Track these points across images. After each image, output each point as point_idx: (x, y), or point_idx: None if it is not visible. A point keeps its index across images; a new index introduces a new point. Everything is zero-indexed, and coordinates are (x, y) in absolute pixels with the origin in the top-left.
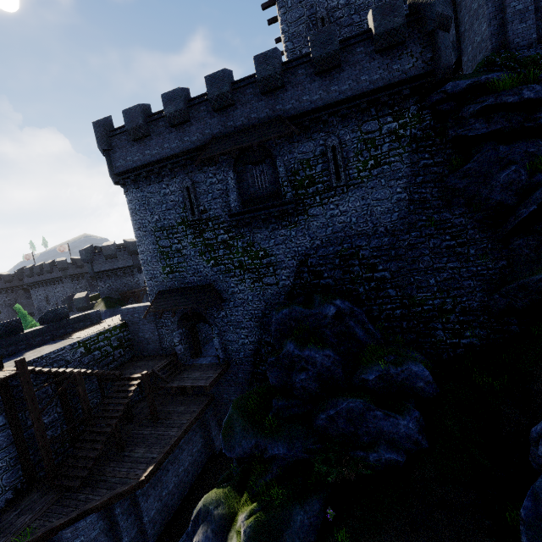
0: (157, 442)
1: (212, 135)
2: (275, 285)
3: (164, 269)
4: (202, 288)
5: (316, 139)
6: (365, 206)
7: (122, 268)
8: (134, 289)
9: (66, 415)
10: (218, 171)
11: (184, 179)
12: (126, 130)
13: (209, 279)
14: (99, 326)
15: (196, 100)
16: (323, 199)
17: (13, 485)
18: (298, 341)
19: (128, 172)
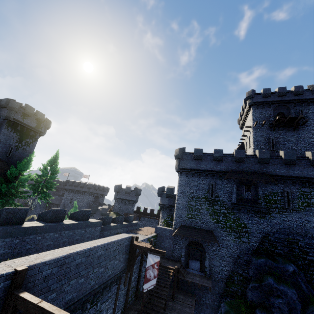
0: (182, 312)
1: (231, 169)
2: (247, 243)
3: (188, 215)
4: (206, 231)
5: (279, 186)
6: (301, 221)
7: (129, 200)
8: (130, 213)
9: (139, 276)
10: (228, 182)
11: (211, 180)
12: (193, 155)
13: (211, 228)
14: (145, 231)
15: (227, 155)
16: (280, 211)
17: (121, 307)
18: (275, 279)
19: (186, 169)
